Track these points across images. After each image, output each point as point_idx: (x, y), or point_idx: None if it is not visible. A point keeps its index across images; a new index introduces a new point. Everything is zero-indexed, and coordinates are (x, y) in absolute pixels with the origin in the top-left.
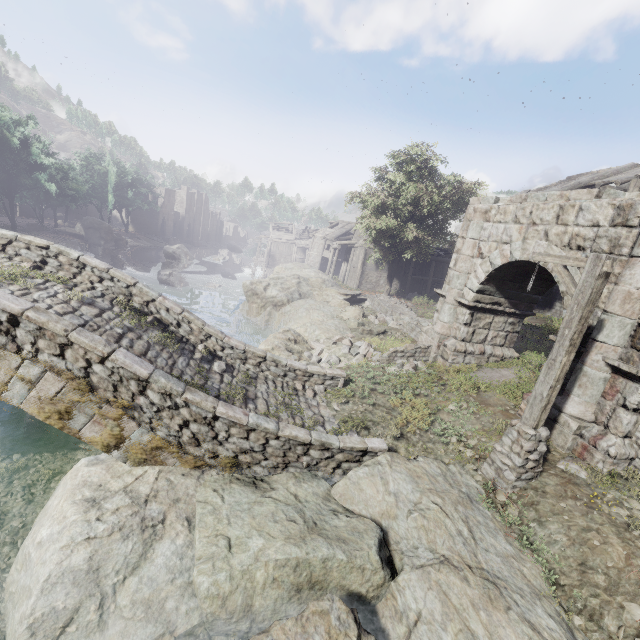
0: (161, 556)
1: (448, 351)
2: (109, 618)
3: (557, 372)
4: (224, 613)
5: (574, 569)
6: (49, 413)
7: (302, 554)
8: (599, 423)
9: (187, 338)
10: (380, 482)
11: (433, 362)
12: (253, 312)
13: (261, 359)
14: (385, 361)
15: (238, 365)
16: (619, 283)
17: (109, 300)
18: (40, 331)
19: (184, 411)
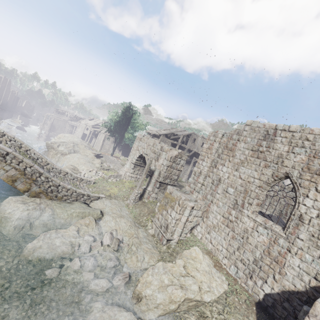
0: (46, 215)
1: (127, 176)
2: (34, 226)
3: (143, 179)
4: (66, 222)
5: (138, 214)
6: (9, 180)
7: (84, 211)
8: (152, 191)
9: (40, 164)
10: (102, 202)
11: (122, 179)
12: (50, 156)
13: (66, 173)
14: (107, 178)
15: (57, 174)
16: (158, 162)
17: (14, 148)
18: (14, 157)
19: (51, 183)
